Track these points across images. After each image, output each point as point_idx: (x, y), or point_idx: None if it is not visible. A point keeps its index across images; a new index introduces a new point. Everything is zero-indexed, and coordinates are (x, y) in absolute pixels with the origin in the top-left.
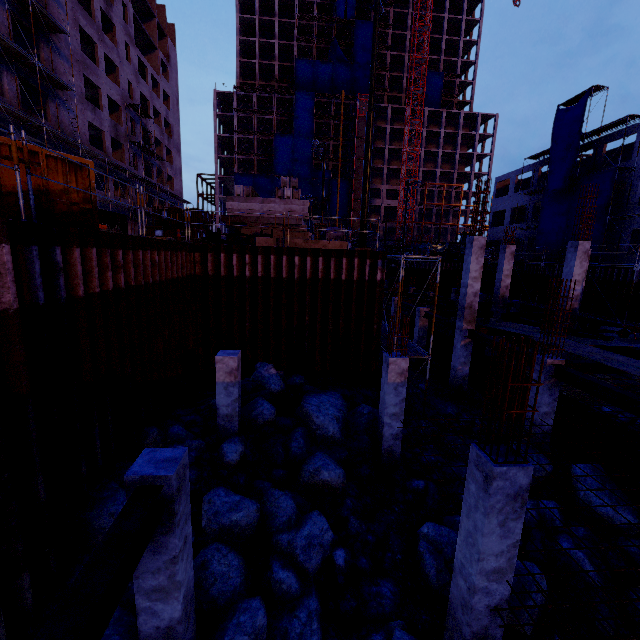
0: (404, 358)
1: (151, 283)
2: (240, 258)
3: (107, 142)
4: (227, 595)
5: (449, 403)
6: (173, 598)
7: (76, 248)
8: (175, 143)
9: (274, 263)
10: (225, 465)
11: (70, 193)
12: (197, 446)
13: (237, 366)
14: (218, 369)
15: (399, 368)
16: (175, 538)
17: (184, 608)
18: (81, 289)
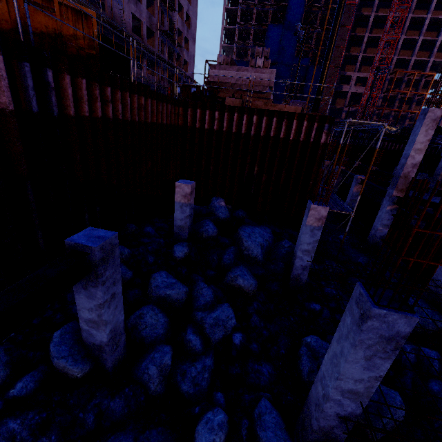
0: (324, 206)
1: (137, 121)
2: (211, 114)
3: (144, 30)
4: (152, 338)
5: (362, 254)
6: (101, 329)
7: (67, 75)
8: (192, 33)
9: (236, 120)
10: (173, 259)
11: (78, 39)
12: (158, 242)
13: (190, 192)
14: (177, 192)
15: (318, 214)
16: (100, 292)
17: (111, 337)
18: (72, 110)
